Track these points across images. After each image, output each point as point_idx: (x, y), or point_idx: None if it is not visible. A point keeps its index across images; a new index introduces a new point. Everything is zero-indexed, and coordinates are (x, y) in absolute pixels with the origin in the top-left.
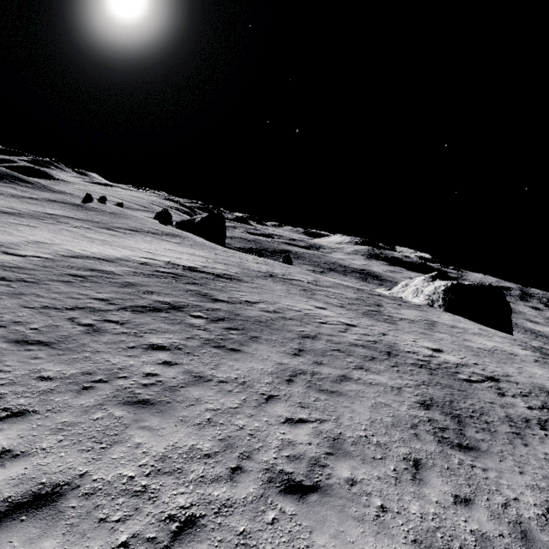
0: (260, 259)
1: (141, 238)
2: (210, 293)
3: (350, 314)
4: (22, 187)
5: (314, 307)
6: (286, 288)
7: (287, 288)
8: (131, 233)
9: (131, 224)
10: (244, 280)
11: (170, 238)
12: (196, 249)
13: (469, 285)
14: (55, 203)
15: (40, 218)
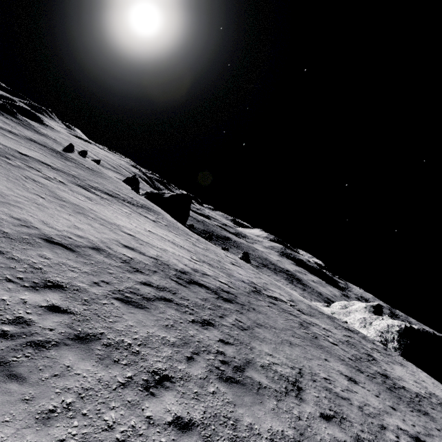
0: (230, 256)
1: (118, 207)
2: (237, 358)
3: (383, 394)
4: (7, 119)
5: (346, 379)
6: (288, 322)
7: (288, 322)
8: (108, 199)
9: (108, 186)
10: (244, 302)
11: (146, 213)
12: (173, 233)
13: (419, 330)
14: (34, 144)
15: (6, 155)
